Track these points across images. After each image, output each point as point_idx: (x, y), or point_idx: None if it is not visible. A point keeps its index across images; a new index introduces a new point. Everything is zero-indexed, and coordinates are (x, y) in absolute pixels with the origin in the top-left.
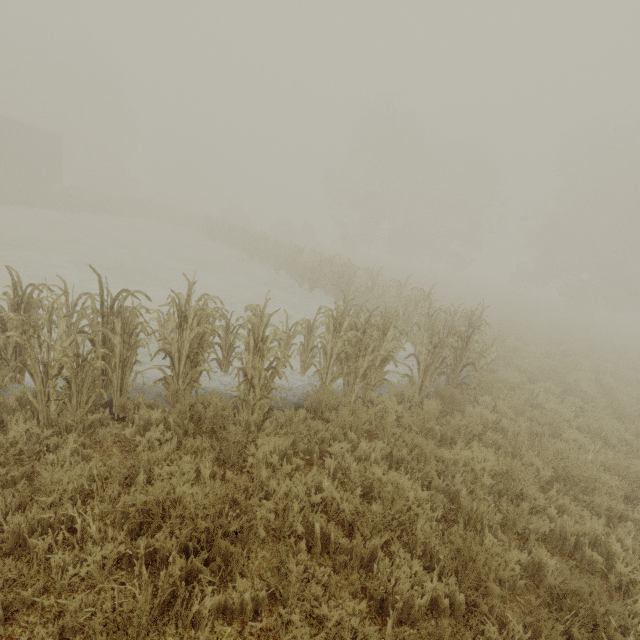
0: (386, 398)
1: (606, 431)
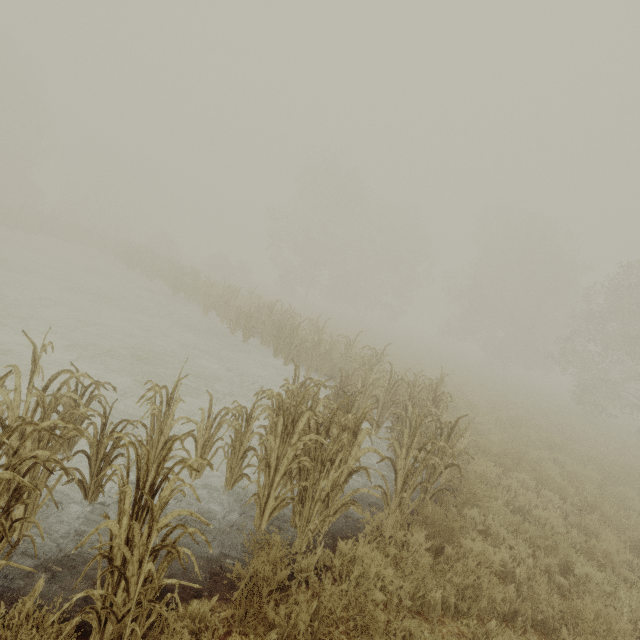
0: (364, 552)
1: (613, 555)
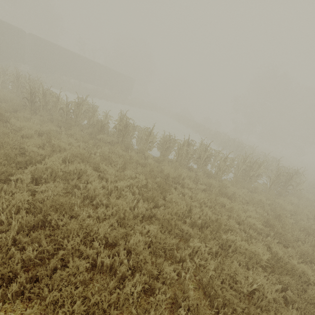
0: (257, 184)
1: None
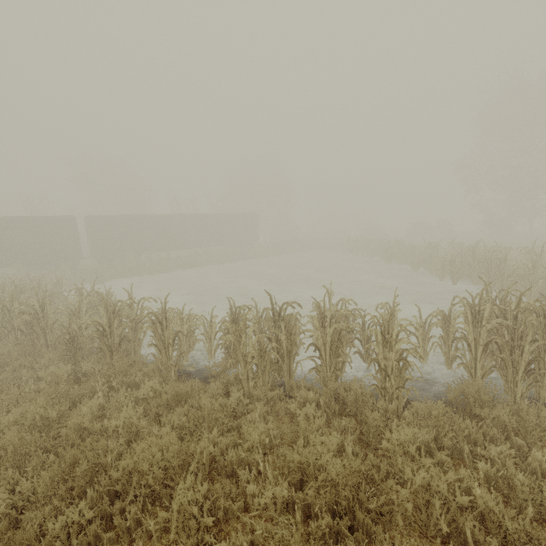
0: None
1: None
